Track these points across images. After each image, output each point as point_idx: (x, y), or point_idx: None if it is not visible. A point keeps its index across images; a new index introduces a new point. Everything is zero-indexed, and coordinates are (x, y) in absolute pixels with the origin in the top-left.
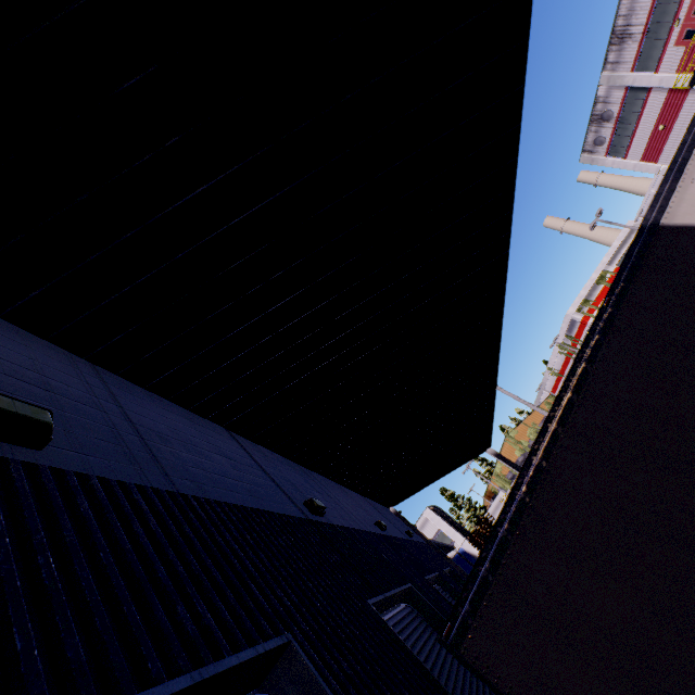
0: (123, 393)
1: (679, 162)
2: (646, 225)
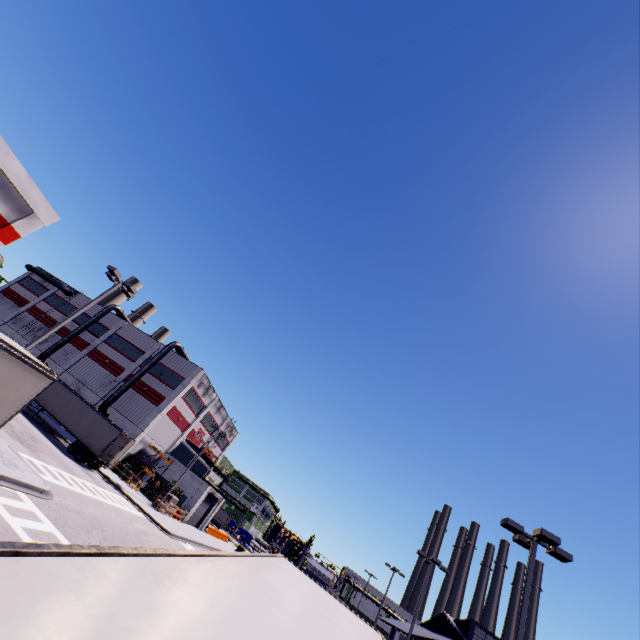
0: None
1: None
2: None
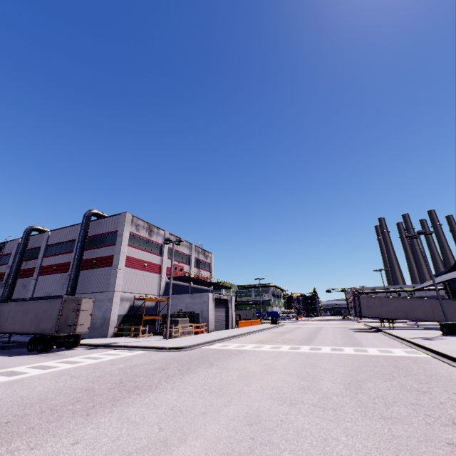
0: None
1: None
2: None
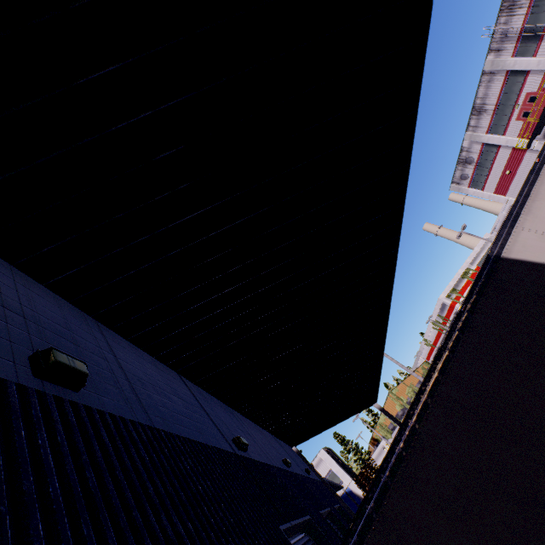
0: (115, 344)
1: (514, 214)
2: (492, 255)
